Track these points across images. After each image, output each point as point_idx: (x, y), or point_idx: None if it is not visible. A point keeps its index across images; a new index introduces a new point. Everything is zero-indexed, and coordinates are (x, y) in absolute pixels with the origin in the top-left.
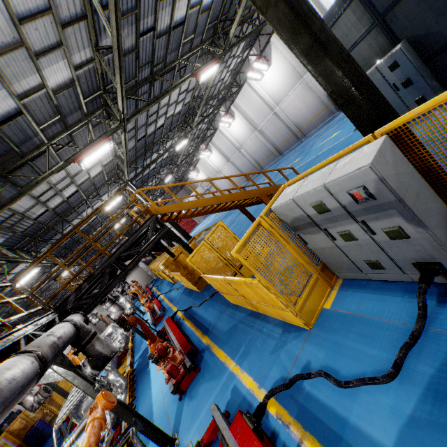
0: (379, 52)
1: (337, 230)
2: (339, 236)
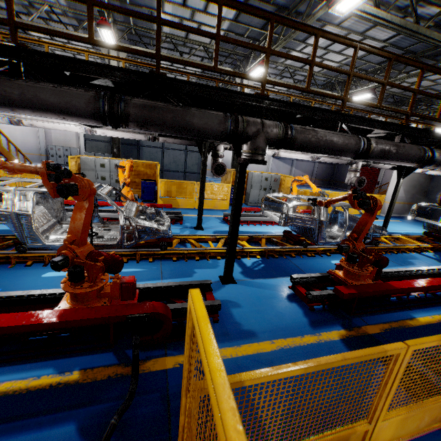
0: (106, 151)
1: (102, 175)
2: (100, 178)
